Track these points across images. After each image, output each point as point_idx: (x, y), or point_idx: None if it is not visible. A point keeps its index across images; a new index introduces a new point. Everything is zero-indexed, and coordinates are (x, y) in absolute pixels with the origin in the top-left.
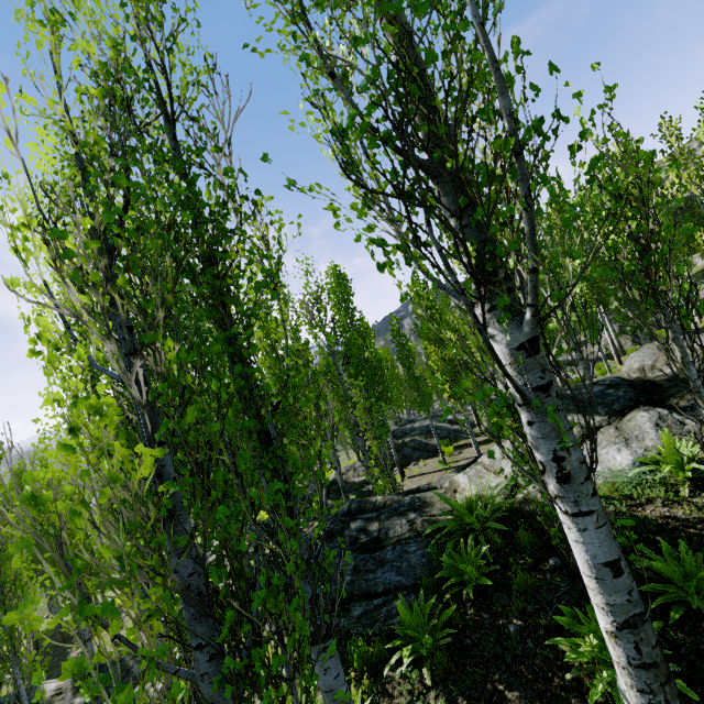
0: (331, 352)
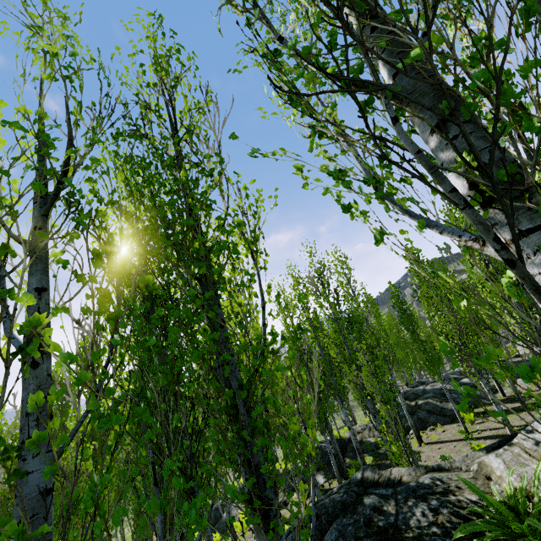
0: (335, 318)
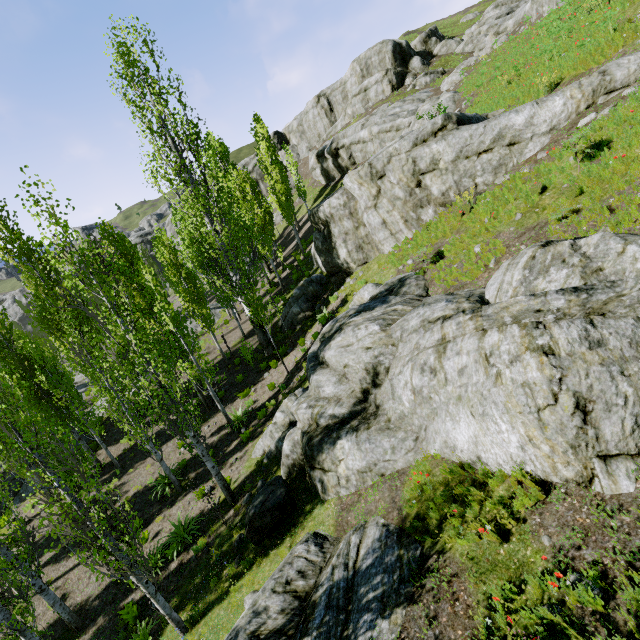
0: None
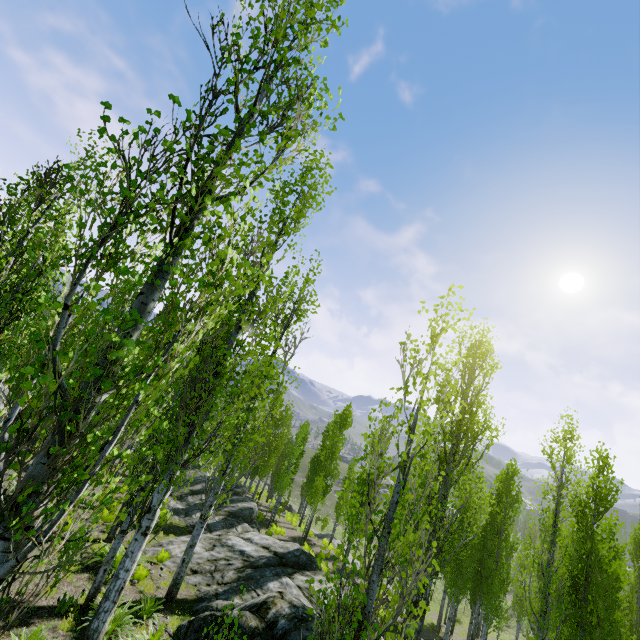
0: None
